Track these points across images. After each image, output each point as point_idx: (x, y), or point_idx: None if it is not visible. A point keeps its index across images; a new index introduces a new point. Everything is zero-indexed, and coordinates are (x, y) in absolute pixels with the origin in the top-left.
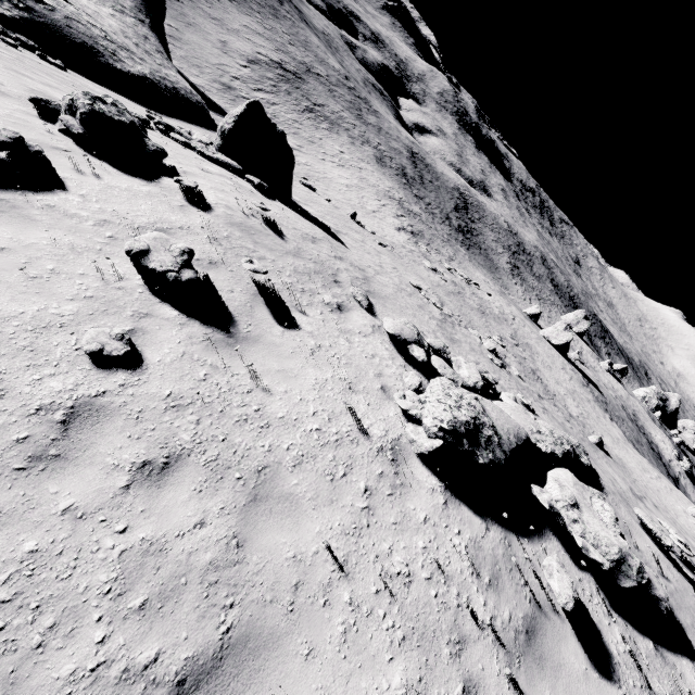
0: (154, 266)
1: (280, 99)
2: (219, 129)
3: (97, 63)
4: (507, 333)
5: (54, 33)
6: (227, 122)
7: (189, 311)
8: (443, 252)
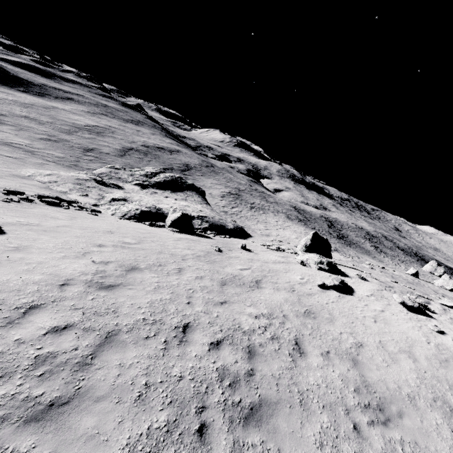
0: (410, 304)
1: (241, 208)
2: (304, 244)
3: (226, 230)
4: (432, 291)
5: (215, 225)
6: (307, 241)
7: (423, 315)
8: (352, 254)
